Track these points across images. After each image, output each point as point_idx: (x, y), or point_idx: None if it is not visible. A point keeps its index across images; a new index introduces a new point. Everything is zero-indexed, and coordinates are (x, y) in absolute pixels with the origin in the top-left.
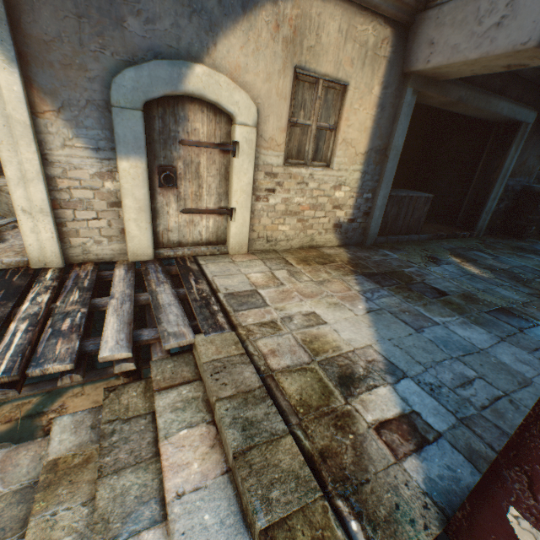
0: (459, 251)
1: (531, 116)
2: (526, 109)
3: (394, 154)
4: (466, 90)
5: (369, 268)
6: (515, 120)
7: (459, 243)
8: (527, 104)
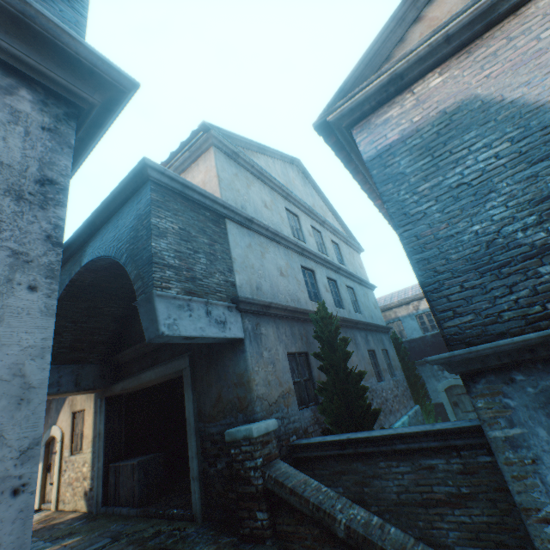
0: (106, 534)
1: (184, 361)
2: (175, 360)
3: (99, 437)
4: (124, 381)
5: (35, 531)
6: (173, 372)
7: (141, 525)
8: (183, 353)
